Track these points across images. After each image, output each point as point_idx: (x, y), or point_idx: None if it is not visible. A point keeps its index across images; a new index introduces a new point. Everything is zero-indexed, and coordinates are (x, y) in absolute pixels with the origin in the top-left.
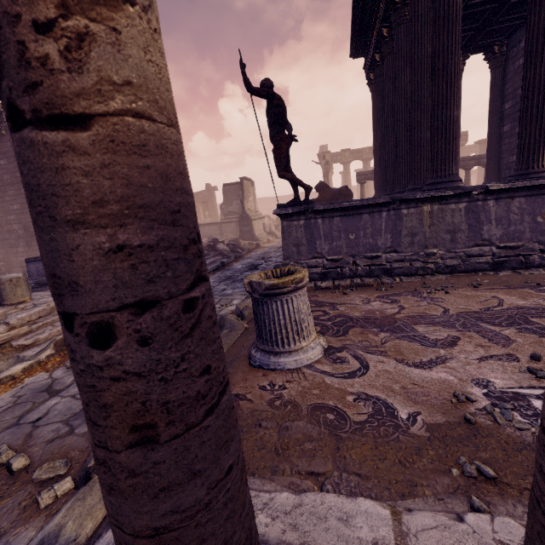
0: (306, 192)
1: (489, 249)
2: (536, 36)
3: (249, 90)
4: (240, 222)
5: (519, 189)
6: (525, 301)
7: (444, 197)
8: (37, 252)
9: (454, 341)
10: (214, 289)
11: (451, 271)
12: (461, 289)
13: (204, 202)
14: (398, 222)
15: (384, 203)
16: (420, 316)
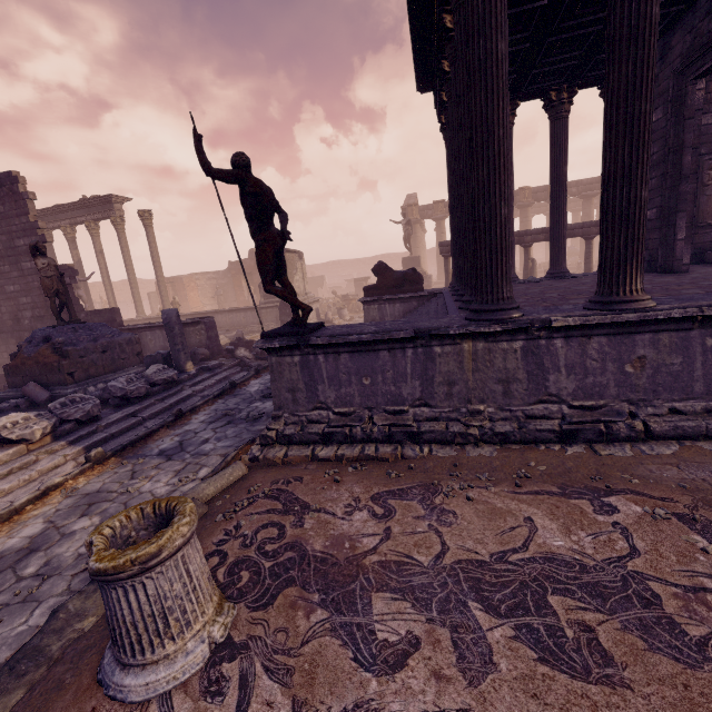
0: (303, 314)
1: (558, 409)
2: (616, 100)
3: (207, 173)
4: (281, 310)
5: (596, 325)
6: (566, 538)
7: (490, 332)
8: (4, 354)
9: (407, 652)
10: (192, 440)
11: (502, 440)
12: (494, 490)
13: (248, 273)
14: (429, 364)
15: (406, 337)
16: (398, 564)
